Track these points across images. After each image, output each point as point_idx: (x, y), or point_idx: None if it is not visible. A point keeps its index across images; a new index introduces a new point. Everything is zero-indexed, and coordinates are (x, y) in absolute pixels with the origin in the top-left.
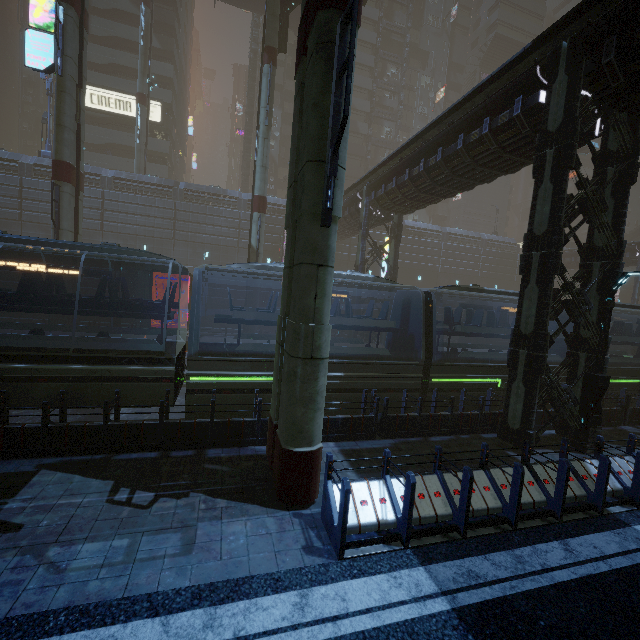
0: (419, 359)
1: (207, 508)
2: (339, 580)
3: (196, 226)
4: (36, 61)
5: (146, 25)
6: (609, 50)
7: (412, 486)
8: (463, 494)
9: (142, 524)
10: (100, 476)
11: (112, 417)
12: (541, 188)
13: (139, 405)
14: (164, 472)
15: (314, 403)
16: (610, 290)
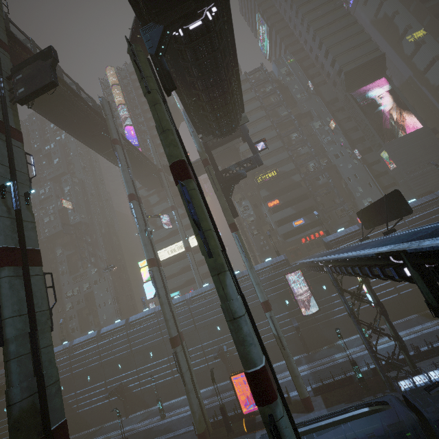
0: None
1: None
2: None
3: None
4: (150, 295)
5: (176, 217)
6: (436, 276)
7: None
8: None
9: None
10: None
11: None
12: None
13: None
14: None
15: None
16: None
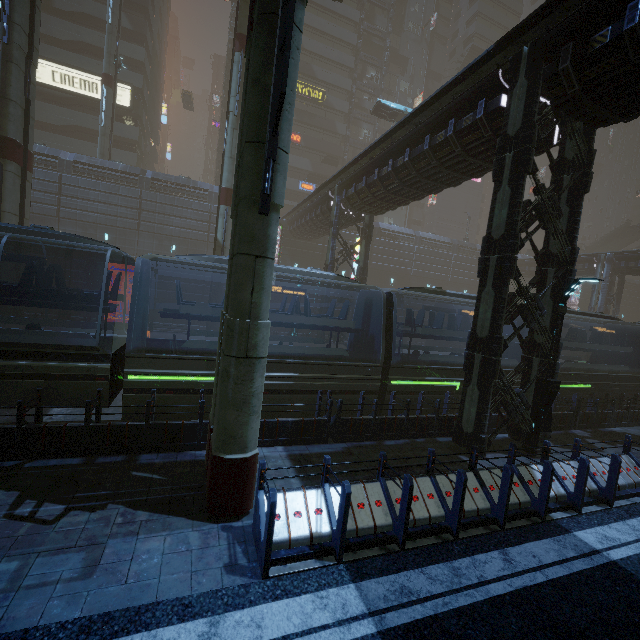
0: (378, 361)
1: (124, 522)
2: (258, 603)
3: (163, 217)
4: None
5: (114, 2)
6: (566, 56)
7: (347, 496)
8: (403, 503)
9: (40, 543)
10: (4, 486)
11: (46, 418)
12: (500, 192)
13: (61, 406)
14: (83, 481)
15: (249, 406)
16: (562, 296)
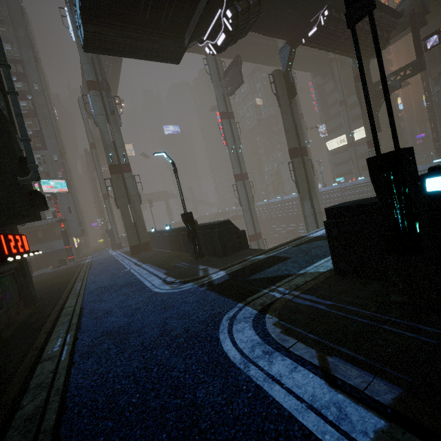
0: None
1: None
2: None
3: None
4: None
5: (343, 113)
6: None
7: None
8: None
9: None
10: None
11: None
12: None
13: None
14: None
15: None
16: None
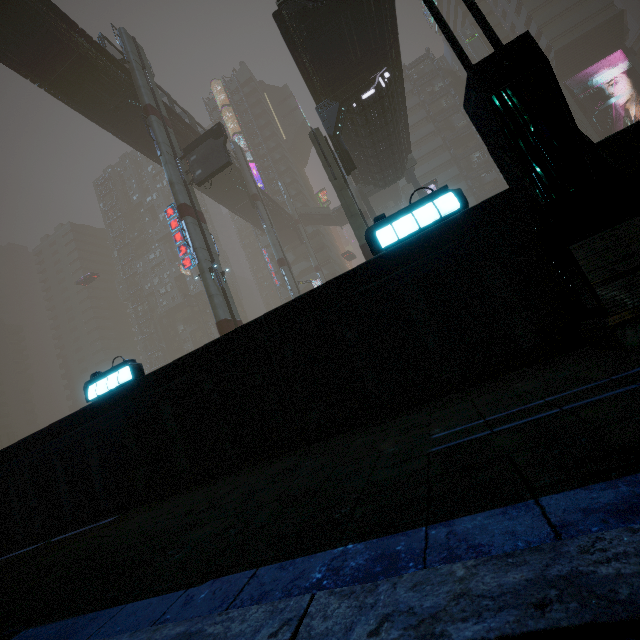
0: None
1: None
2: None
3: None
4: None
5: (322, 280)
6: None
7: None
8: None
9: None
10: None
11: None
12: None
13: None
14: None
15: None
16: None
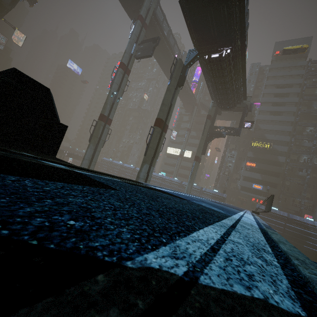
0: None
1: None
2: None
3: None
4: None
5: (186, 136)
6: None
7: None
8: None
9: None
10: None
11: None
12: None
13: None
14: None
15: None
16: None
